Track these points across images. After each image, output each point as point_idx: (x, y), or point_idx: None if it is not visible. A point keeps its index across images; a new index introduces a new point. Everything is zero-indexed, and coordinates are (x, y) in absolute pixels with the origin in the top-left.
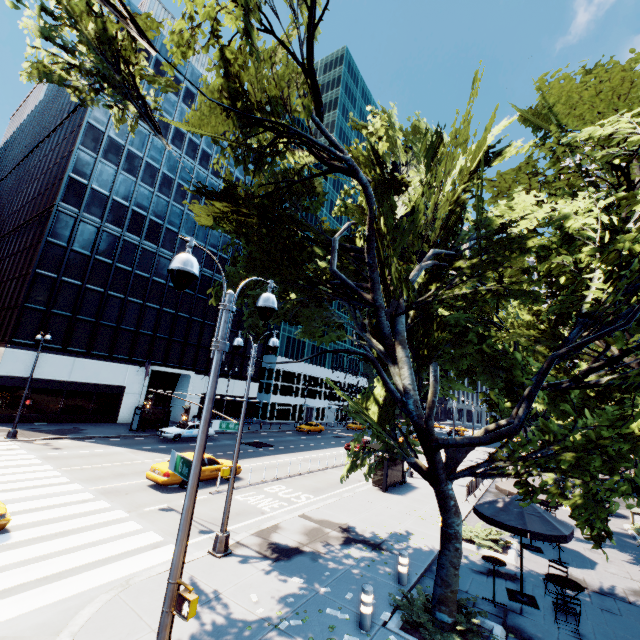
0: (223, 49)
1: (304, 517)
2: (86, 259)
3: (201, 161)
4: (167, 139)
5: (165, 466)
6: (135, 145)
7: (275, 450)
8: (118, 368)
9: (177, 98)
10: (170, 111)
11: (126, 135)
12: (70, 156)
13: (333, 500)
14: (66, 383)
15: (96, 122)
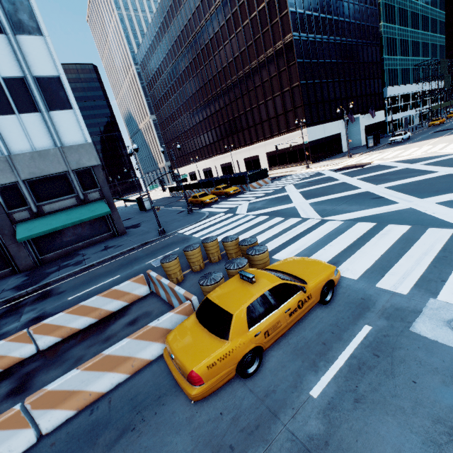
0: None
1: None
2: (309, 65)
3: None
4: None
5: None
6: None
7: None
8: (335, 124)
9: None
10: None
11: None
12: None
13: None
14: (324, 138)
15: None
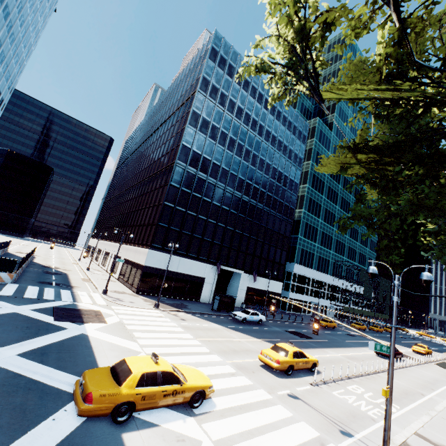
0: (404, 19)
1: (421, 437)
2: (188, 195)
3: (251, 126)
4: (233, 114)
5: (273, 353)
6: (215, 120)
7: (316, 343)
8: (201, 265)
9: (239, 87)
10: (235, 96)
11: (211, 115)
12: (182, 132)
13: (427, 418)
14: (175, 273)
15: (196, 109)
